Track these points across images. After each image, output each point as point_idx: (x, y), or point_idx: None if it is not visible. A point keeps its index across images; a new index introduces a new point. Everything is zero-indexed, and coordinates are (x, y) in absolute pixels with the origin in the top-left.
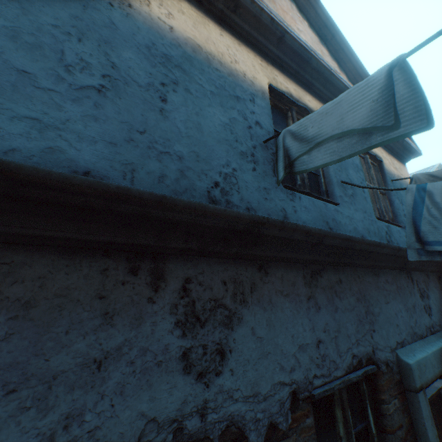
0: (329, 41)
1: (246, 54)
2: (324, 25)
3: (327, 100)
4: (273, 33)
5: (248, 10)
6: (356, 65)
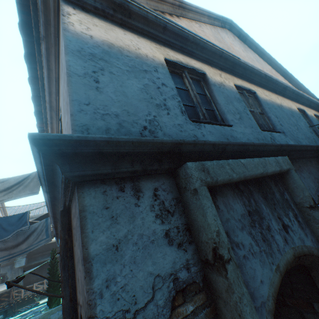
0: (286, 77)
1: (289, 102)
2: (283, 72)
3: (302, 103)
4: (291, 92)
5: (287, 90)
6: (296, 82)
